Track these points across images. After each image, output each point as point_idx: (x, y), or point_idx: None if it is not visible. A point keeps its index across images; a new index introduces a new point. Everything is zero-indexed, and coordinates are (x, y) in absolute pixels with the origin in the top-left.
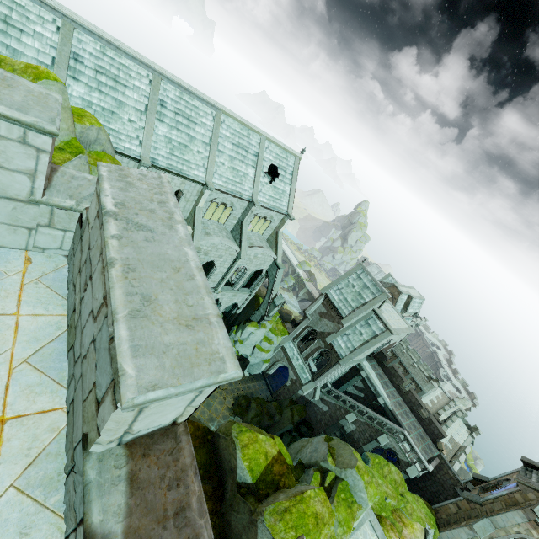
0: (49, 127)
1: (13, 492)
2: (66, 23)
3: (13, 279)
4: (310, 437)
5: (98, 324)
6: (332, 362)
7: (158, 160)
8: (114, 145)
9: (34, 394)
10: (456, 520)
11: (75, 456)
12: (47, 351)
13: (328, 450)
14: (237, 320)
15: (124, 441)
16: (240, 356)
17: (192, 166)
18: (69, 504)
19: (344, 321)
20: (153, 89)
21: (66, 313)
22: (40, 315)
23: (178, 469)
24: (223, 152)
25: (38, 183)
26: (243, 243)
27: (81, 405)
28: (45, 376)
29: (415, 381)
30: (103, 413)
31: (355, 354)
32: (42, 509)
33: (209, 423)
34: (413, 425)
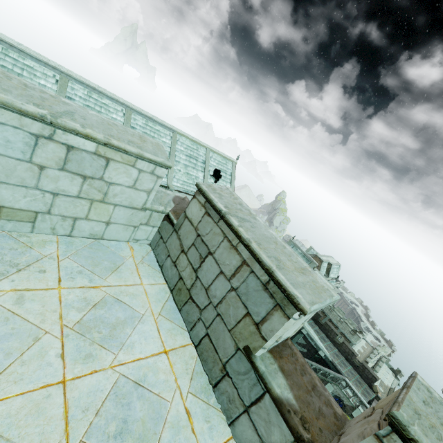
0: (168, 163)
1: (191, 396)
2: (63, 77)
3: (130, 261)
4: None
5: (240, 278)
6: None
7: None
8: None
9: (173, 335)
10: None
11: (228, 366)
12: (167, 307)
13: None
14: None
15: (268, 349)
16: None
17: None
18: (229, 399)
19: None
20: (126, 119)
21: (165, 282)
22: (153, 284)
23: (300, 365)
24: (179, 162)
25: (150, 197)
26: None
27: (226, 333)
28: (174, 324)
29: (344, 334)
30: (270, 326)
31: None
32: (209, 407)
33: None
34: (350, 373)
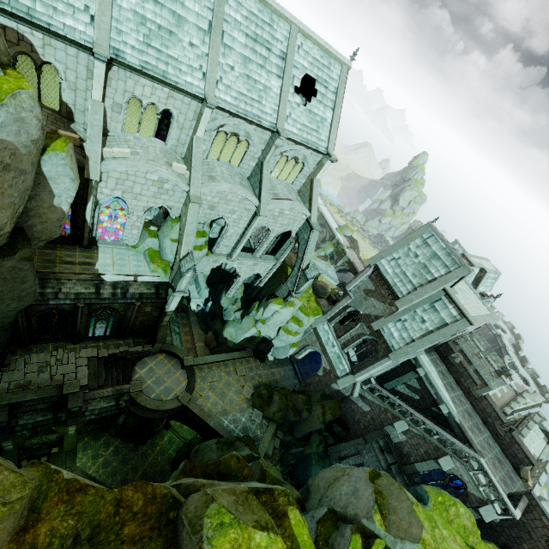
0: None
1: None
2: None
3: None
4: (344, 438)
5: None
6: (378, 354)
7: (125, 53)
8: (44, 19)
9: None
10: None
11: None
12: None
13: (374, 501)
14: (260, 294)
15: None
16: (262, 338)
17: (182, 68)
18: None
19: (401, 303)
20: None
21: None
22: None
23: None
24: (231, 49)
25: None
26: (264, 194)
27: None
28: None
29: (479, 374)
30: None
31: (413, 348)
32: None
33: (221, 416)
34: (486, 444)
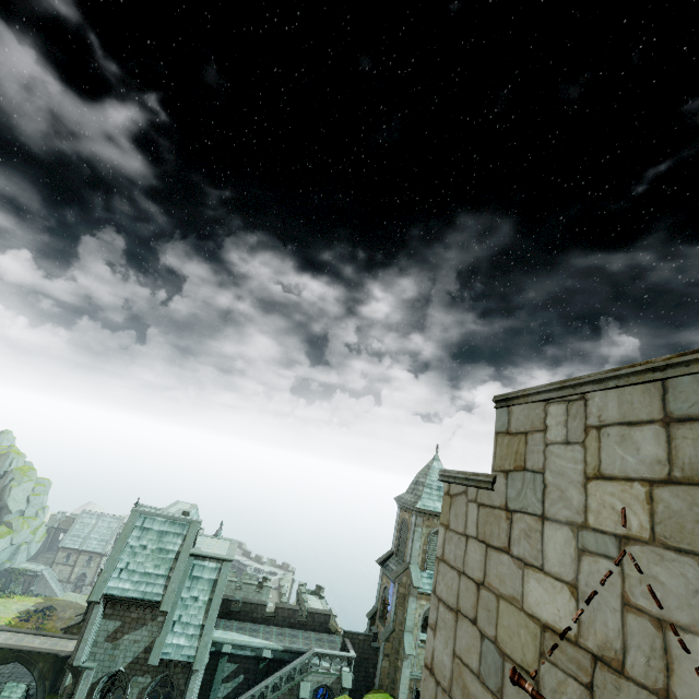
0: None
1: None
2: None
3: None
4: None
5: None
6: (180, 685)
7: None
8: None
9: None
10: (395, 669)
11: None
12: None
13: None
14: None
15: None
16: None
17: None
18: None
19: (166, 604)
20: None
21: None
22: None
23: None
24: None
25: None
26: None
27: None
28: None
29: None
30: None
31: (209, 633)
32: None
33: None
34: (306, 639)
